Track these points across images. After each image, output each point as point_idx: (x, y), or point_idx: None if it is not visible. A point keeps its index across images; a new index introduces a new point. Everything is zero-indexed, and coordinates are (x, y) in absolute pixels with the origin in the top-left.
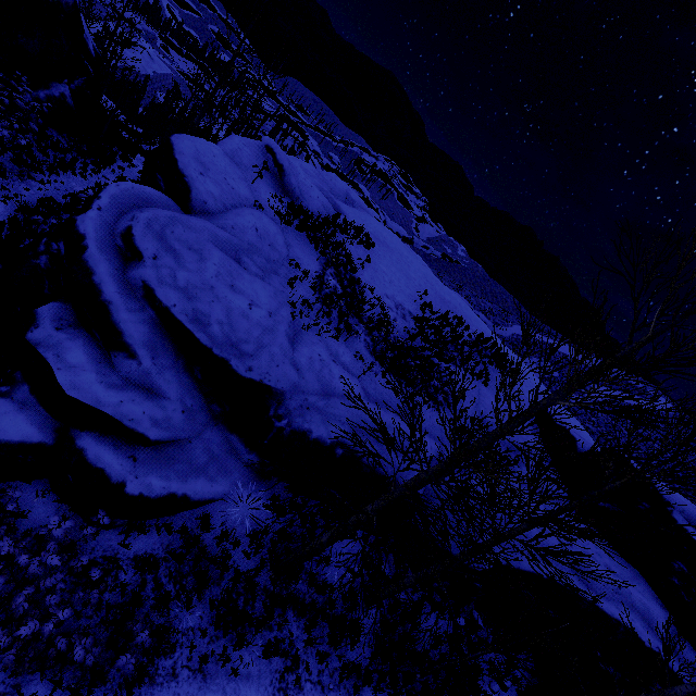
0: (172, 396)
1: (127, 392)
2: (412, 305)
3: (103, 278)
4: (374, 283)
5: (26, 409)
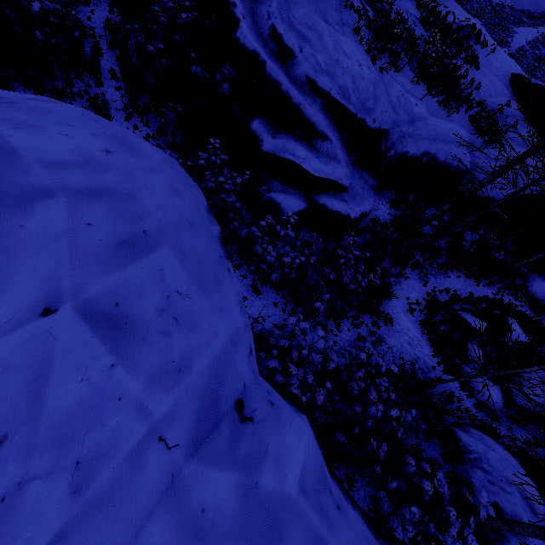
0: (342, 158)
1: (330, 164)
2: (411, 5)
3: (287, 86)
4: None
5: (289, 194)
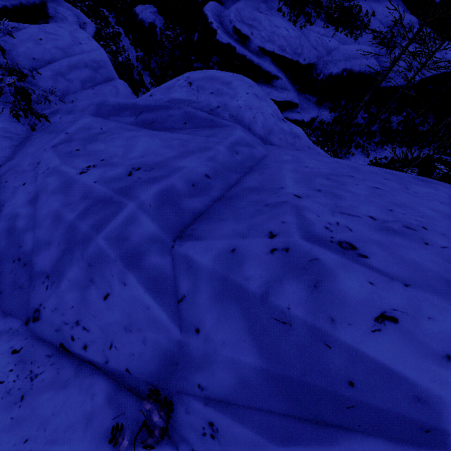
0: (290, 88)
1: (284, 92)
2: None
3: (250, 56)
4: None
5: None
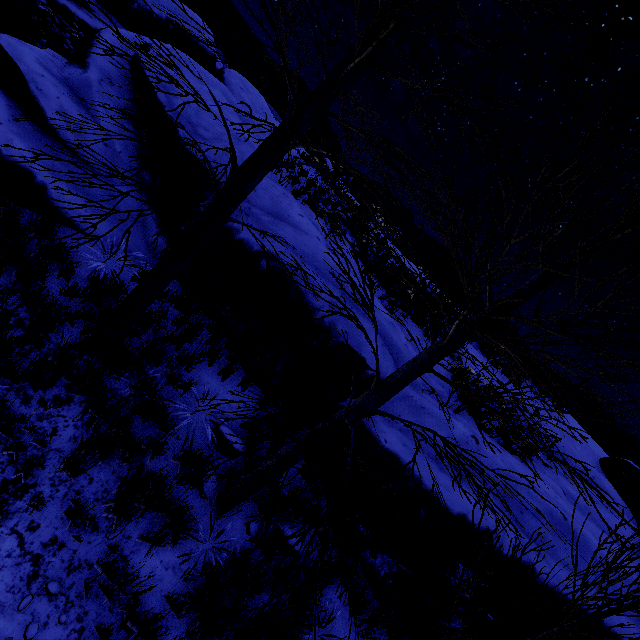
0: (102, 124)
1: (57, 81)
2: None
3: (104, 36)
4: None
5: None
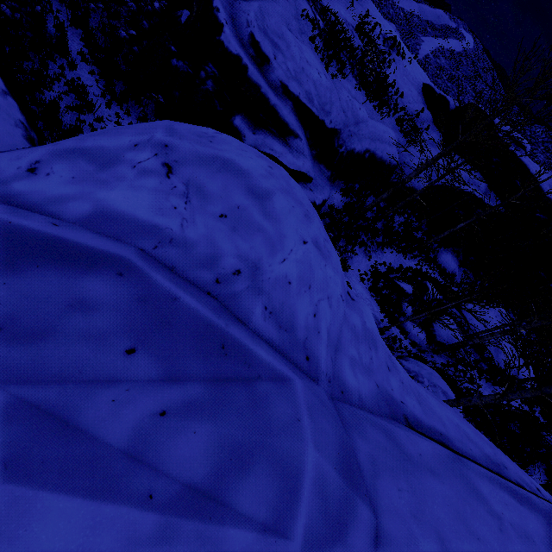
0: (307, 153)
1: (300, 158)
2: (348, 15)
3: (266, 89)
4: (329, 3)
5: None
